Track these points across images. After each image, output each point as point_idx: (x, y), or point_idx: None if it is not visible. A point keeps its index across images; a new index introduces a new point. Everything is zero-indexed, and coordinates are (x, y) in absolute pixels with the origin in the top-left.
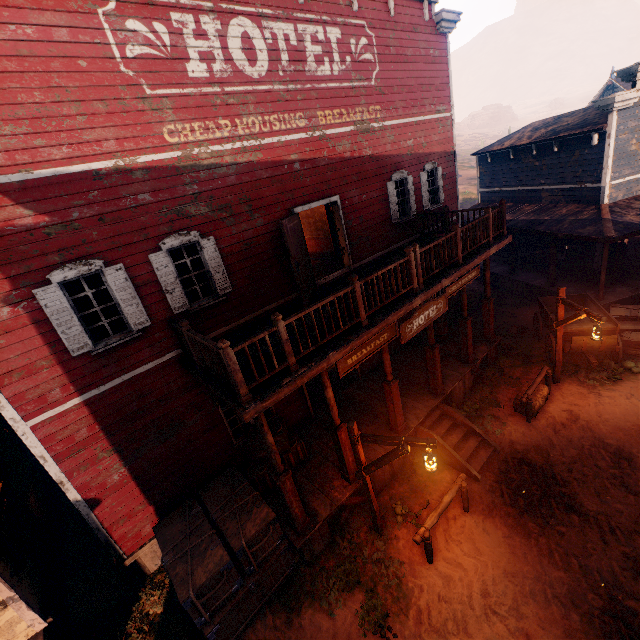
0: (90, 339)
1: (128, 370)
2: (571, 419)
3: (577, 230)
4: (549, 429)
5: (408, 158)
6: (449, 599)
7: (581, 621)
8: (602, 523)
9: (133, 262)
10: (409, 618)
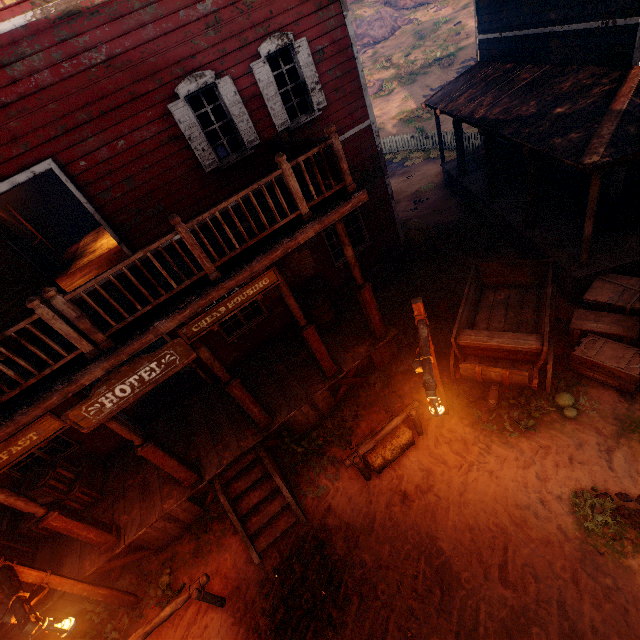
0: None
1: None
2: (421, 489)
3: (553, 139)
4: (383, 500)
5: (211, 41)
6: None
7: None
8: None
9: None
10: None
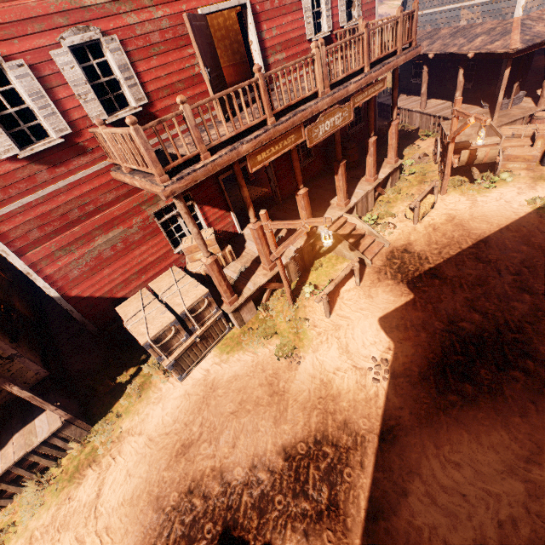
0: (13, 143)
1: (61, 178)
2: (449, 219)
3: (486, 47)
4: (430, 228)
5: None
6: (339, 335)
7: (427, 337)
8: (455, 282)
9: (35, 59)
10: (310, 348)
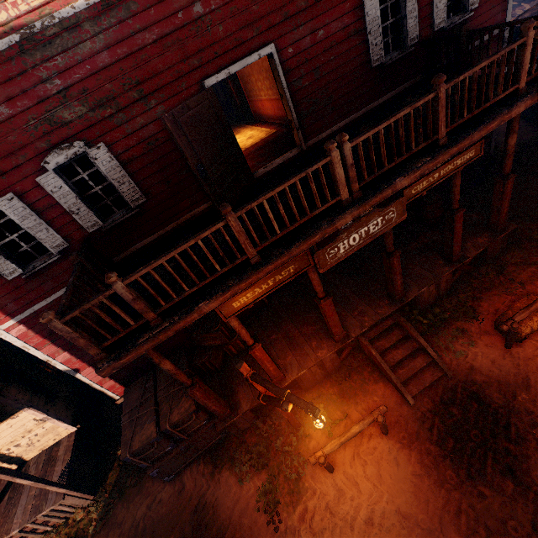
0: (17, 264)
1: (66, 284)
2: None
3: None
4: (532, 363)
5: None
6: (334, 512)
7: None
8: None
9: (24, 188)
10: (295, 513)
